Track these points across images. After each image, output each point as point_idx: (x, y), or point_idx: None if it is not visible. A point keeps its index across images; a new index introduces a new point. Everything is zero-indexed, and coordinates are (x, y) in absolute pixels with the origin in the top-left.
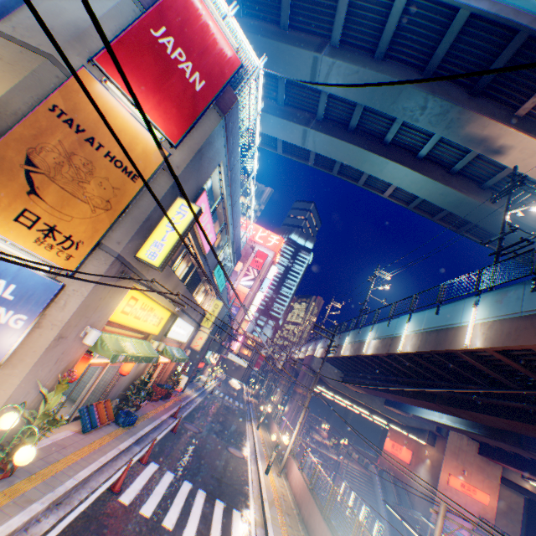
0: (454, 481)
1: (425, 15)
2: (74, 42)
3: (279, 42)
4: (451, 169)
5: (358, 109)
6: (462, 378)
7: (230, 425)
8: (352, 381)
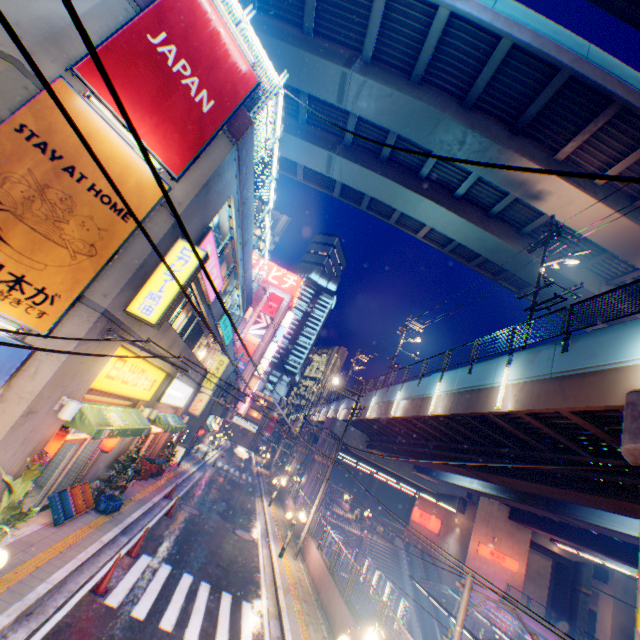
0: (483, 549)
1: (466, 40)
2: (47, 44)
3: (302, 50)
4: (490, 212)
5: (391, 137)
6: (494, 441)
7: (237, 503)
8: (378, 446)
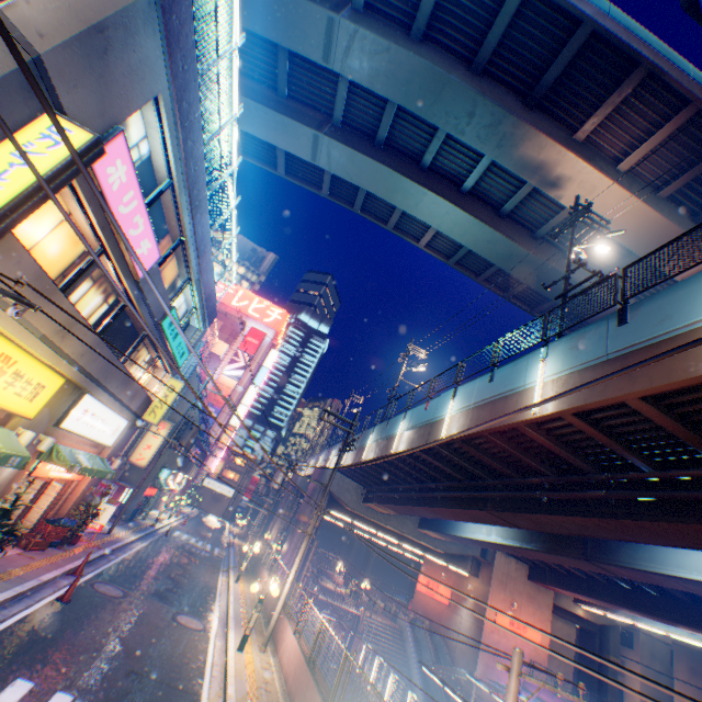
0: (502, 619)
1: None
2: None
3: None
4: (501, 210)
5: (388, 113)
6: (522, 470)
7: (190, 579)
8: (377, 498)
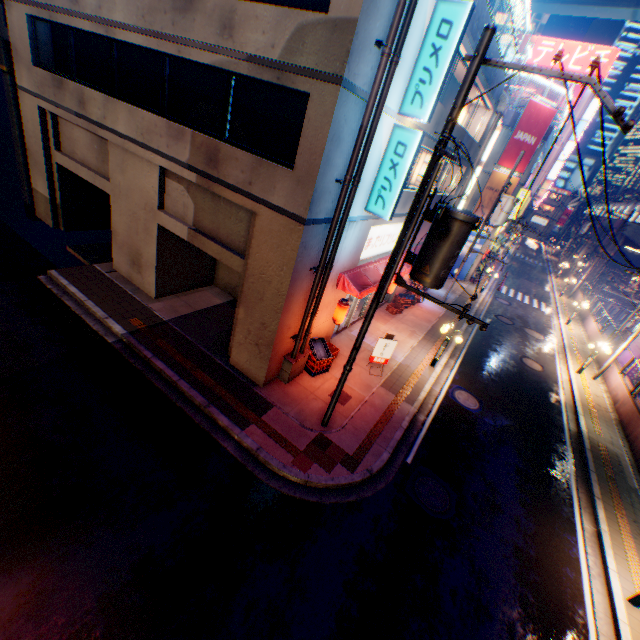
0: None
1: None
2: (489, 162)
3: None
4: None
5: None
6: None
7: (533, 276)
8: None
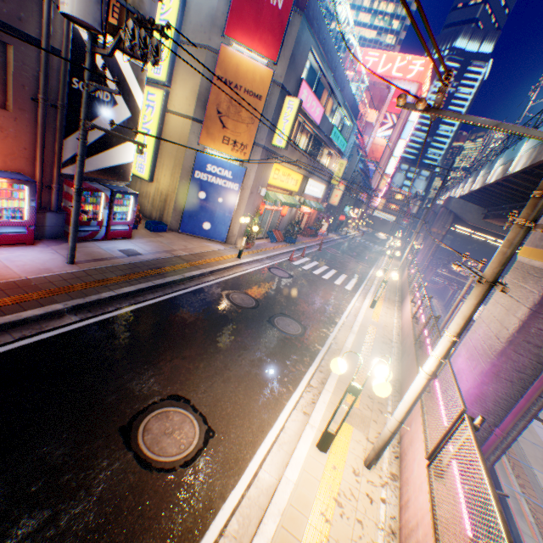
0: None
1: None
2: (213, 30)
3: None
4: None
5: None
6: None
7: (364, 255)
8: (490, 216)
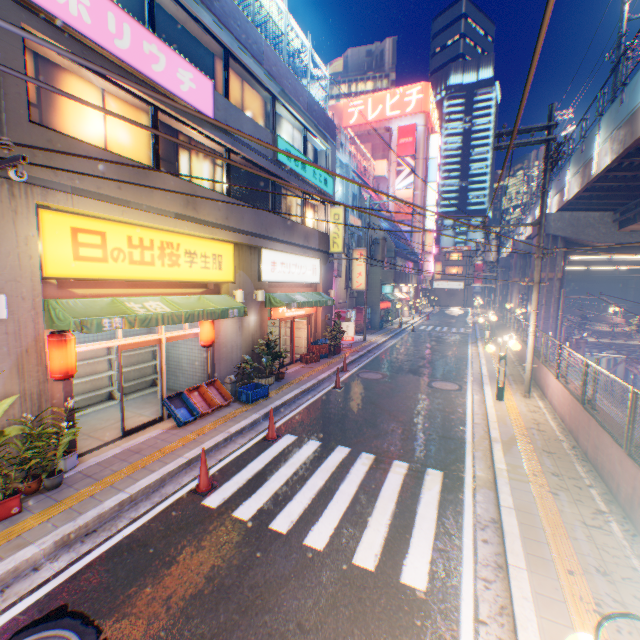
0: None
1: None
2: None
3: None
4: None
5: None
6: None
7: (439, 356)
8: None
